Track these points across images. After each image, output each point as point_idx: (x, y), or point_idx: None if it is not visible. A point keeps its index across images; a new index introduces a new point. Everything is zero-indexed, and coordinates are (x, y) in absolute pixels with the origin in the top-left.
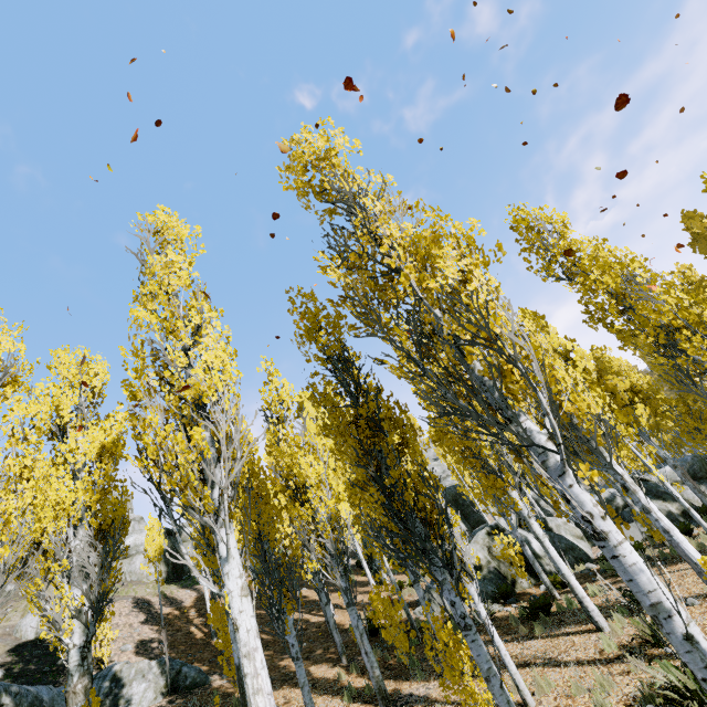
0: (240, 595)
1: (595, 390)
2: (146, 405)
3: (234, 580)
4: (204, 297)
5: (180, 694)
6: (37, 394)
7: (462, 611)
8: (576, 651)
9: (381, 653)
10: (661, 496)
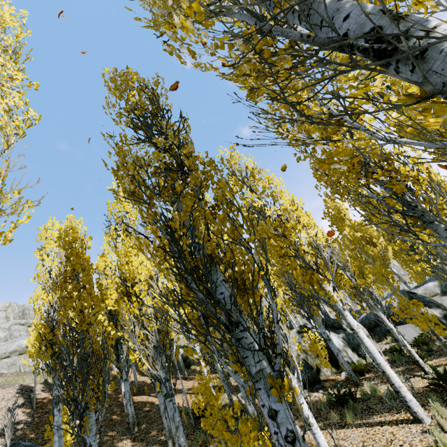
0: None
1: None
2: None
3: None
4: None
5: None
6: None
7: (289, 428)
8: (400, 446)
9: (204, 436)
10: (427, 304)
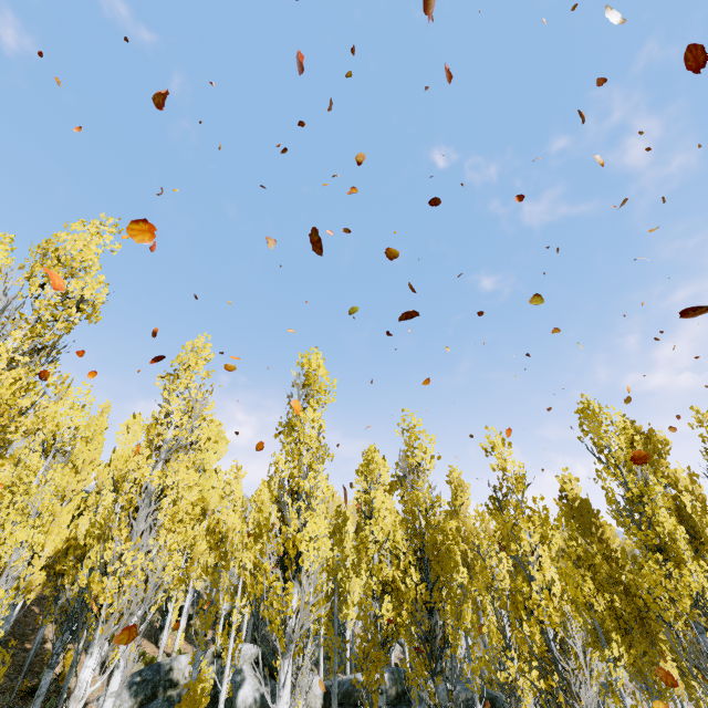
0: None
1: None
2: None
3: None
4: None
5: None
6: None
7: None
8: None
9: None
10: None
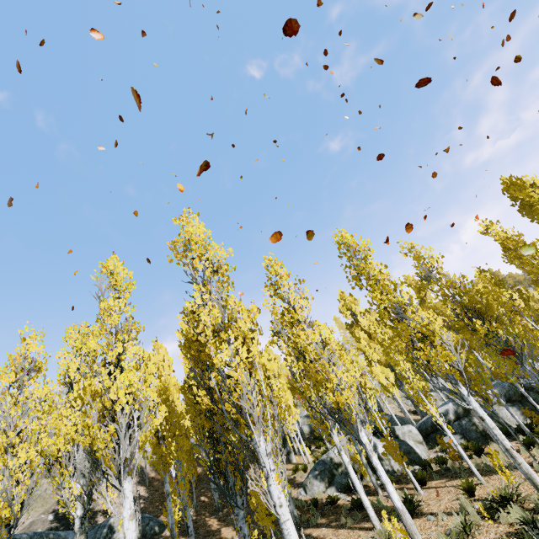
0: (128, 520)
1: (403, 353)
2: (91, 405)
3: (127, 511)
4: (126, 331)
5: (147, 538)
6: (47, 381)
7: (244, 533)
8: None
9: None
10: None
